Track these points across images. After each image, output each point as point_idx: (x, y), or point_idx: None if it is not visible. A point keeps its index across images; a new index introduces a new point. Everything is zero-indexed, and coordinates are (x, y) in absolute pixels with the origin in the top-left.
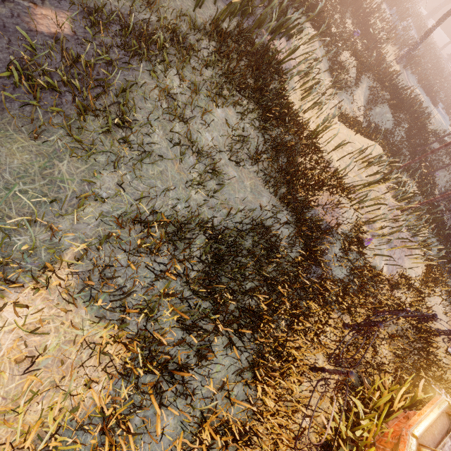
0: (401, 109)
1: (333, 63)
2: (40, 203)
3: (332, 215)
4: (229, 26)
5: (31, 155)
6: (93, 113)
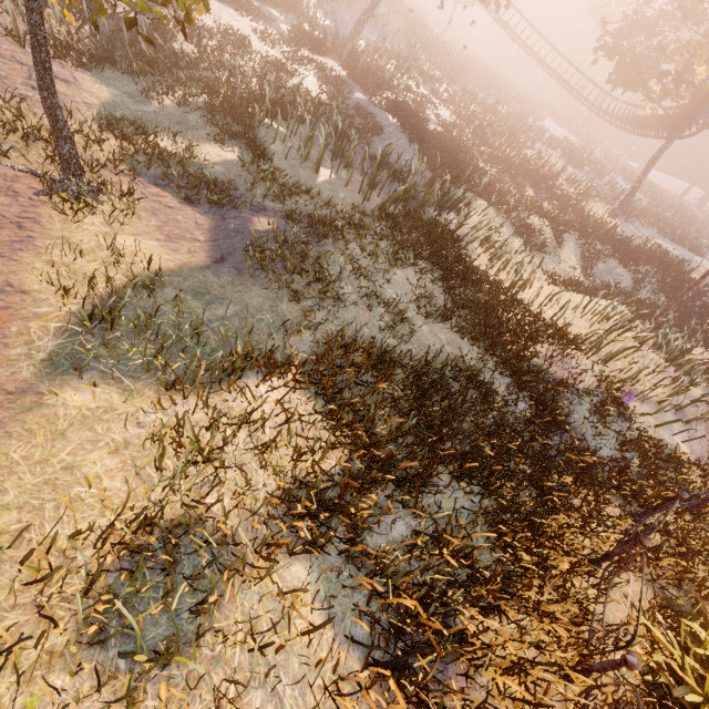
0: (636, 261)
1: (520, 227)
2: (273, 327)
3: (562, 367)
4: (395, 209)
5: (263, 299)
6: (298, 275)
